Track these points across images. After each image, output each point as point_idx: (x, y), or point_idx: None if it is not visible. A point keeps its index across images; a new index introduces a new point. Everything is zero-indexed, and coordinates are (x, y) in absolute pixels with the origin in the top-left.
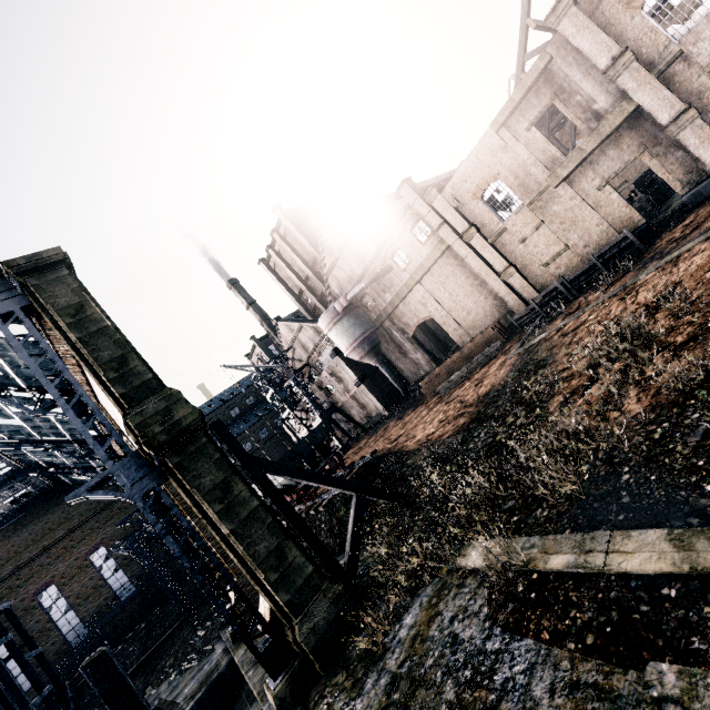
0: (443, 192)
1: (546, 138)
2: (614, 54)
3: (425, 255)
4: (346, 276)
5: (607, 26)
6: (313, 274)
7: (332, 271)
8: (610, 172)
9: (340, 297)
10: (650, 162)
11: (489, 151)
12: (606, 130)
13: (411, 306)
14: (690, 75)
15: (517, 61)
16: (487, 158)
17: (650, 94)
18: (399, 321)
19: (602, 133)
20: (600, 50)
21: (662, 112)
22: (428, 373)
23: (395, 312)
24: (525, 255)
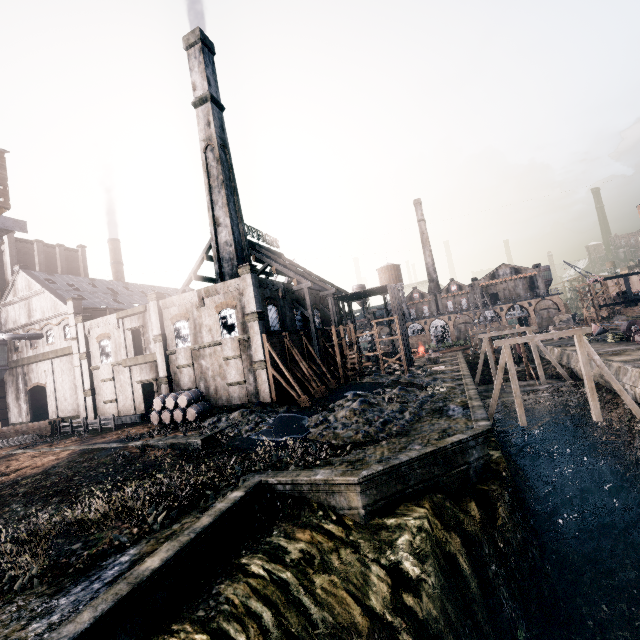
0: (86, 322)
1: (133, 340)
2: (159, 332)
3: (63, 346)
4: (15, 317)
5: (165, 318)
6: (1, 294)
7: (8, 306)
8: (145, 378)
9: (2, 326)
10: (156, 387)
11: (113, 323)
12: (147, 359)
13: (40, 370)
14: (176, 364)
15: (183, 286)
16: (111, 325)
17: (161, 360)
18: (28, 373)
19: (146, 359)
20: (156, 326)
21: (162, 371)
22: (23, 423)
23: (29, 365)
24: (102, 389)
